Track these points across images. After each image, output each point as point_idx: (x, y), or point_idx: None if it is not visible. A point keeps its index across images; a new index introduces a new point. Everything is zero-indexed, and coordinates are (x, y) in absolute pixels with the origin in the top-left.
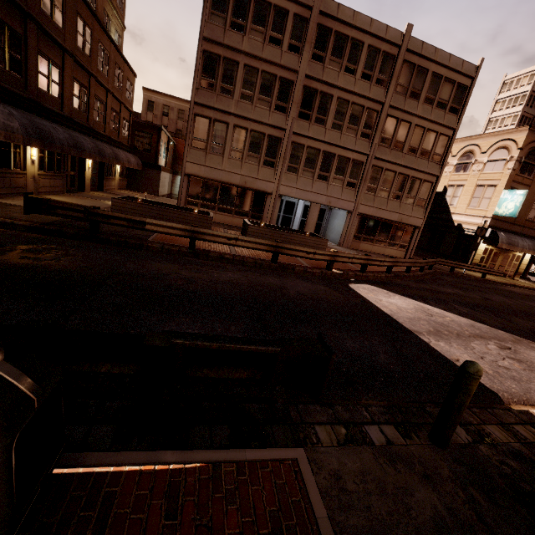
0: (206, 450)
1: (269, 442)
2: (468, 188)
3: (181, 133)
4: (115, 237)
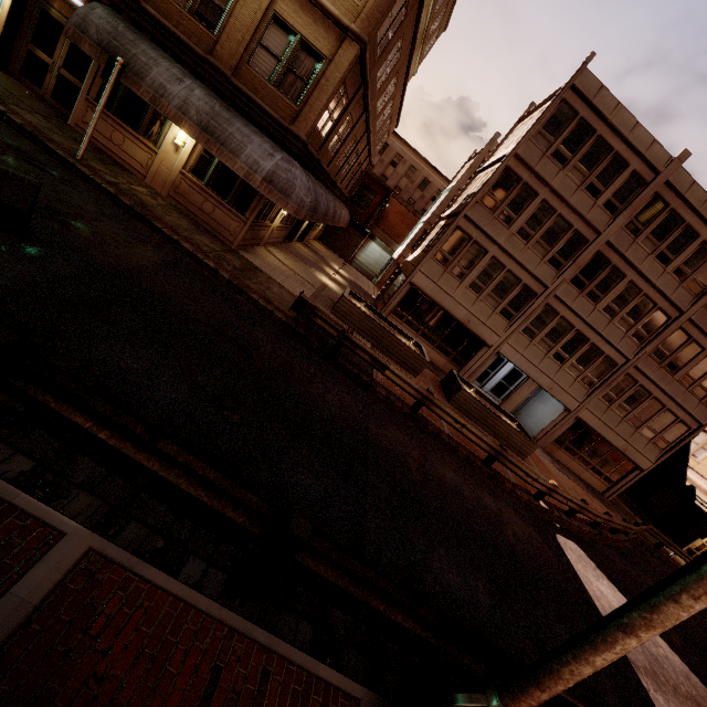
0: None
1: None
2: None
3: (399, 192)
4: (350, 366)
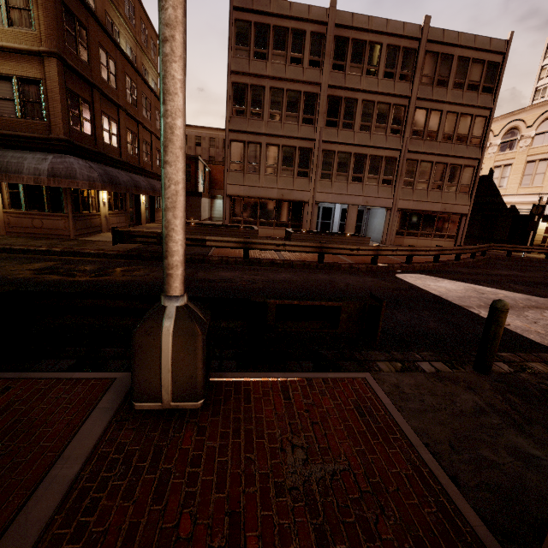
0: (299, 372)
1: (343, 369)
2: (517, 166)
3: (214, 159)
4: None
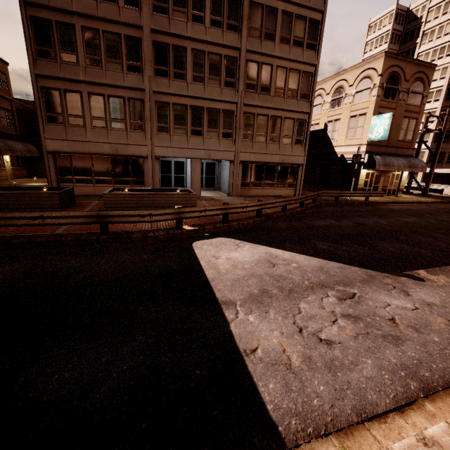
0: None
1: None
2: (344, 121)
3: None
4: None
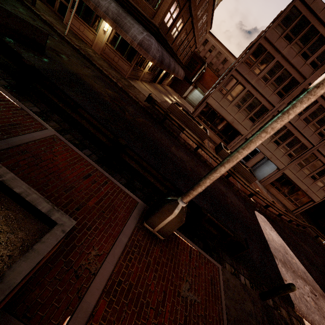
0: (197, 246)
1: (212, 257)
2: None
3: (212, 65)
4: (169, 128)
